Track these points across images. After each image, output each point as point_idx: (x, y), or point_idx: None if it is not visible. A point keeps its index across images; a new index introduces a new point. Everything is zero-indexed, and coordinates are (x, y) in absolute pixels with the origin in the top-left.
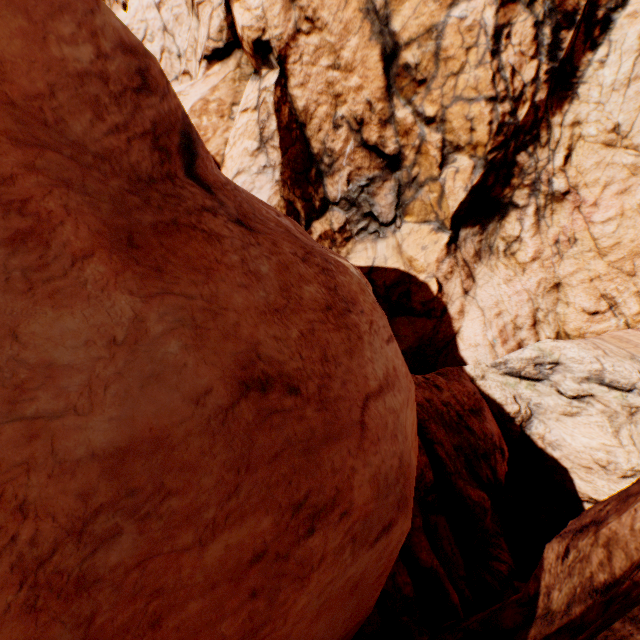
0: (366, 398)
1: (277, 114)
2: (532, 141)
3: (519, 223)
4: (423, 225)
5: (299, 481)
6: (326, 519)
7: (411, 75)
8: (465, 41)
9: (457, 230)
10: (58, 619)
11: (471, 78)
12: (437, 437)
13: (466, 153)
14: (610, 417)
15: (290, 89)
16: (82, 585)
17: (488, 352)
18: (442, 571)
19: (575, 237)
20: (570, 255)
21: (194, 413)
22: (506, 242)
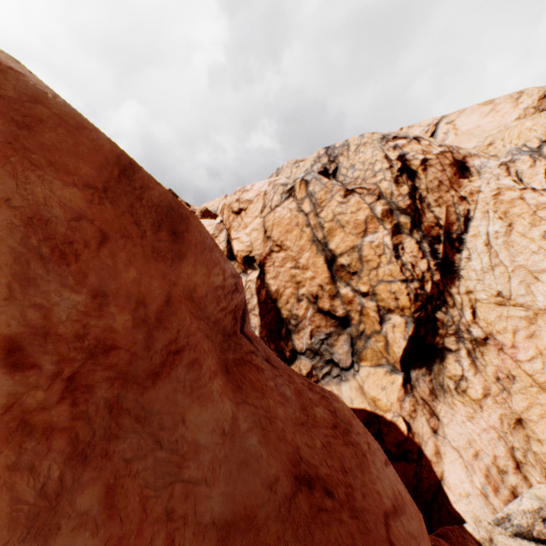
0: (385, 515)
1: (258, 294)
2: (442, 304)
3: (458, 363)
4: (377, 368)
5: None
6: None
7: (346, 269)
8: (376, 252)
9: (407, 371)
10: None
11: (386, 269)
12: None
13: (397, 313)
14: None
15: (266, 280)
16: None
17: (483, 504)
18: None
19: (512, 373)
20: (516, 390)
21: (269, 498)
22: (453, 380)
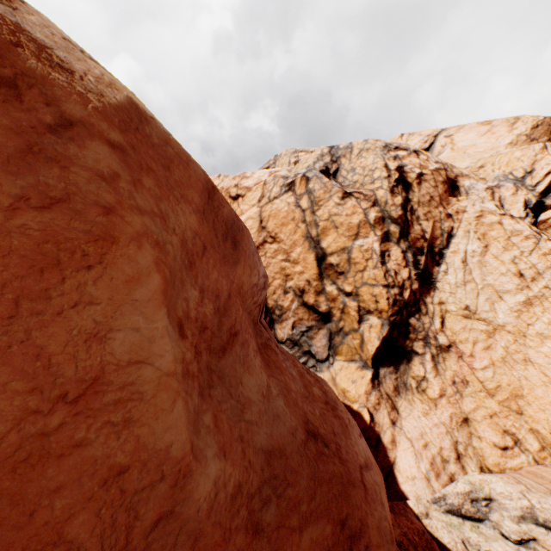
0: (360, 467)
1: None
2: (417, 311)
3: (422, 366)
4: (351, 363)
5: (342, 503)
6: (357, 545)
7: (334, 269)
8: (364, 255)
9: (377, 368)
10: (250, 545)
11: (371, 273)
12: None
13: (375, 315)
14: None
15: None
16: (257, 529)
17: (425, 486)
18: None
19: (466, 379)
20: (467, 393)
21: (292, 440)
22: (416, 380)
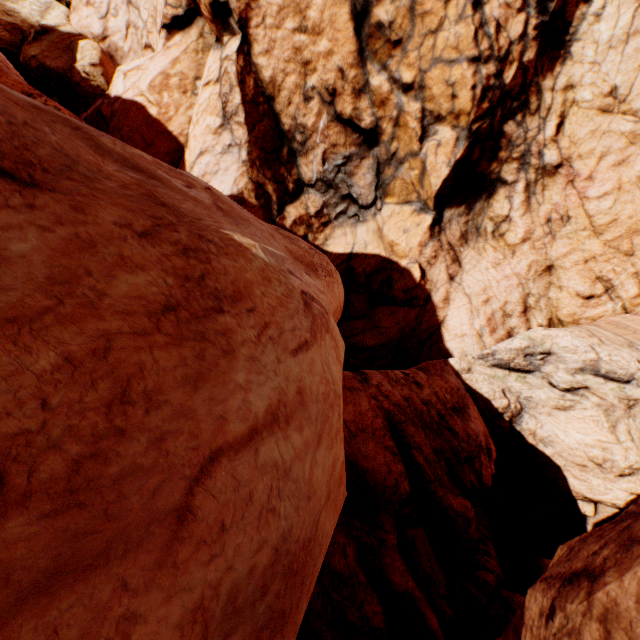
0: (212, 457)
1: (241, 86)
2: (521, 108)
3: (508, 201)
4: (405, 206)
5: None
6: None
7: (385, 35)
8: None
9: (441, 211)
10: None
11: (451, 36)
12: (415, 441)
13: (448, 123)
14: (606, 411)
15: (254, 57)
16: None
17: (475, 342)
18: (418, 594)
19: (568, 215)
20: (563, 235)
21: None
22: (494, 222)
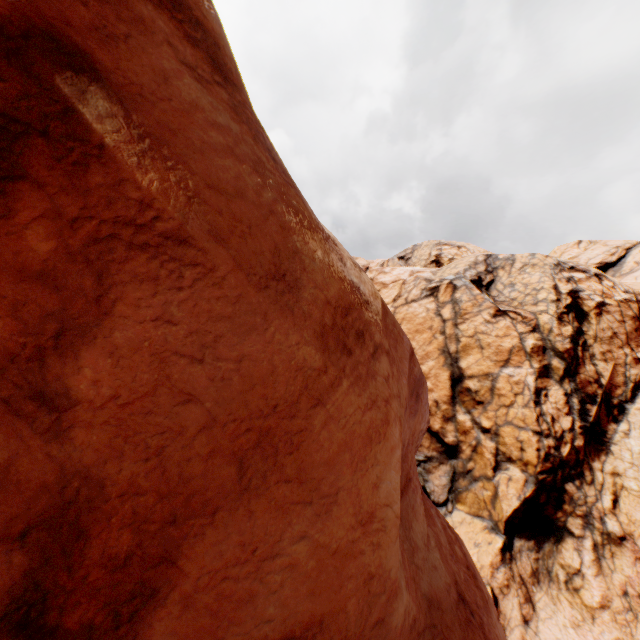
0: None
1: None
2: (577, 475)
3: (577, 553)
4: (476, 518)
5: None
6: None
7: (471, 395)
8: (513, 388)
9: (511, 536)
10: None
11: (519, 412)
12: None
13: (517, 465)
14: None
15: None
16: None
17: None
18: None
19: None
20: None
21: (446, 596)
22: (566, 571)
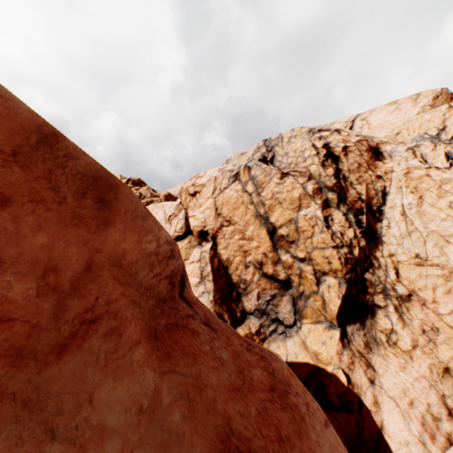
0: None
1: (211, 262)
2: (369, 266)
3: (387, 318)
4: (317, 324)
5: None
6: None
7: (285, 239)
8: (310, 223)
9: (344, 326)
10: None
11: (319, 238)
12: None
13: (331, 275)
14: None
15: (218, 250)
16: None
17: (422, 451)
18: None
19: (435, 326)
20: (440, 341)
21: None
22: (385, 333)
